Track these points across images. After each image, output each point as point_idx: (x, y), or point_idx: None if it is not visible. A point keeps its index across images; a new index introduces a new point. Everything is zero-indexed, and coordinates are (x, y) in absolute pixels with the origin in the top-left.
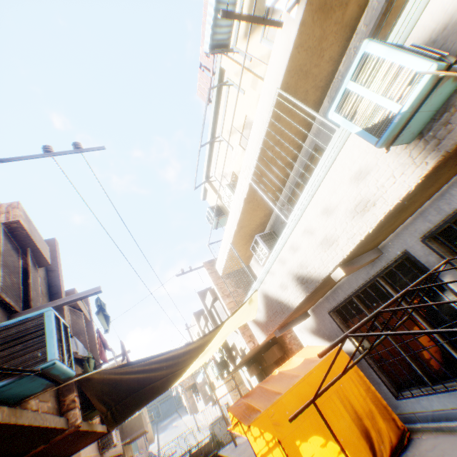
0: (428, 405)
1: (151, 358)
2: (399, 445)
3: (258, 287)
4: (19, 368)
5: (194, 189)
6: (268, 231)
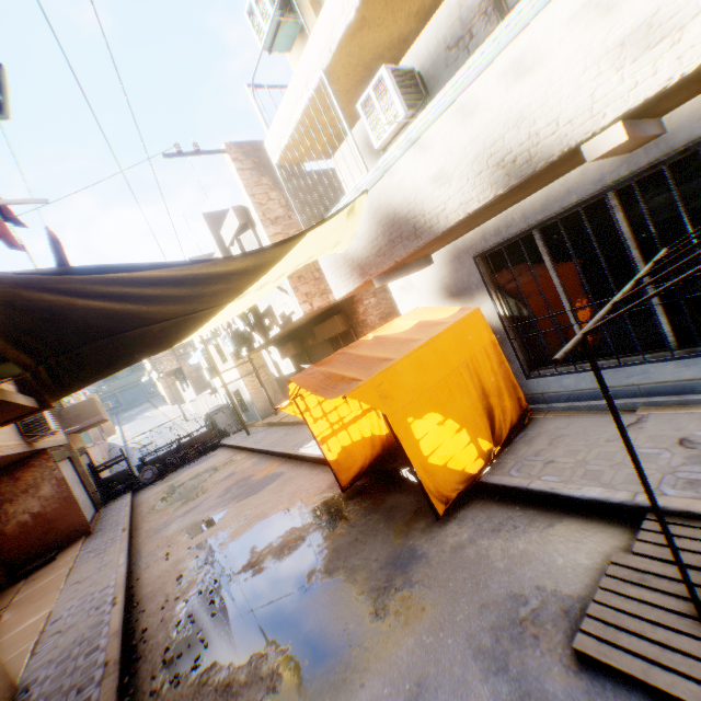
0: (572, 384)
1: (144, 269)
2: (519, 425)
3: (373, 184)
4: None
5: None
6: (408, 68)
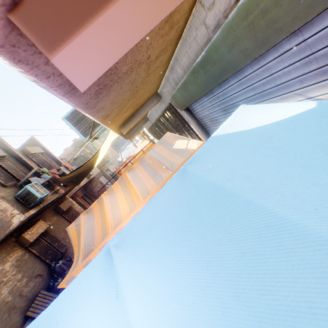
0: None
1: (76, 170)
2: None
3: None
4: (33, 201)
5: None
6: None
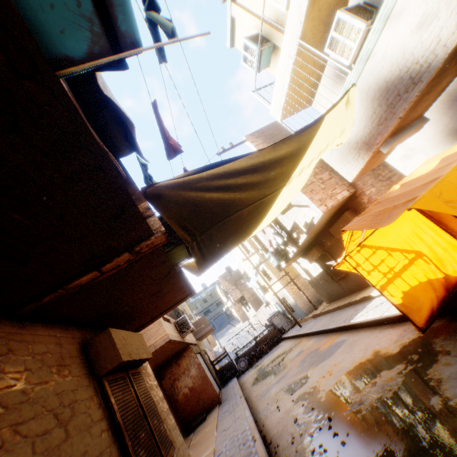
0: None
1: (236, 159)
2: None
3: (358, 76)
4: None
5: (222, 3)
6: (354, 5)
